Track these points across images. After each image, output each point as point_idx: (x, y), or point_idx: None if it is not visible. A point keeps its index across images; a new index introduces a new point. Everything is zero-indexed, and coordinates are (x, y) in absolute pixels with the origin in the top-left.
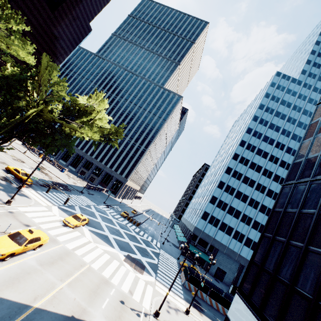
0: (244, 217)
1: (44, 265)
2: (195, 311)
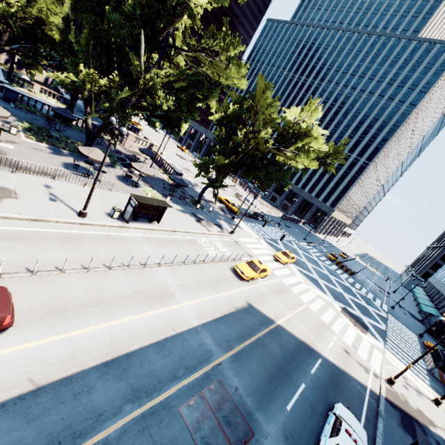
0: None
1: (272, 293)
2: None
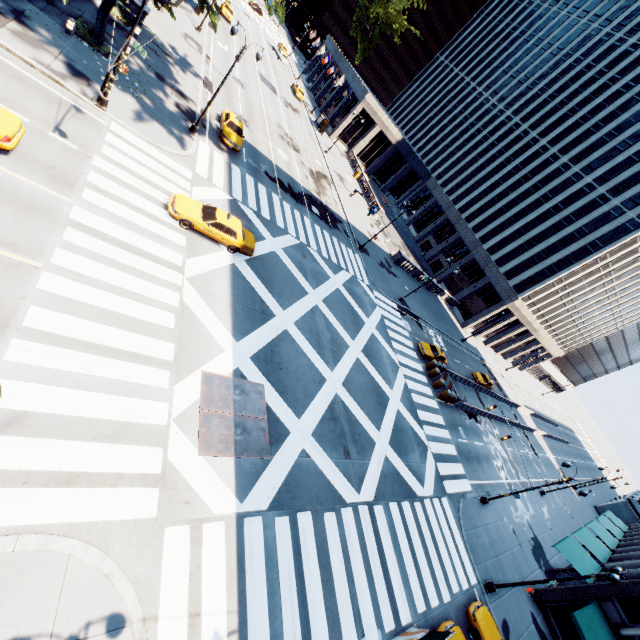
0: None
1: None
2: None
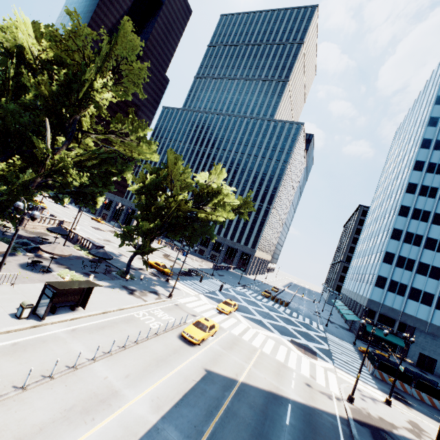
0: None
1: (226, 349)
2: (399, 404)
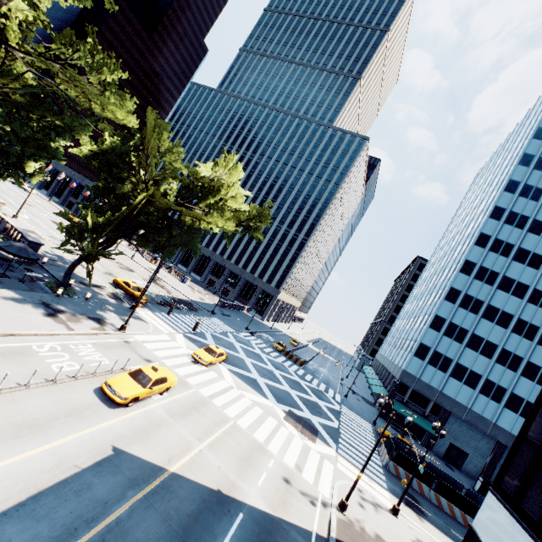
0: (503, 356)
1: (175, 416)
2: (410, 512)
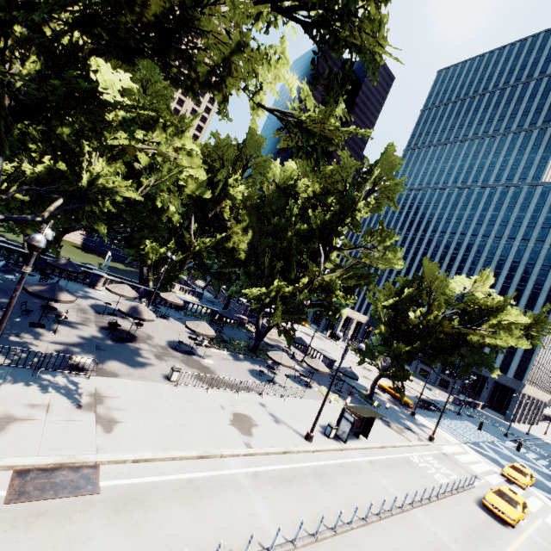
0: None
1: None
2: None
